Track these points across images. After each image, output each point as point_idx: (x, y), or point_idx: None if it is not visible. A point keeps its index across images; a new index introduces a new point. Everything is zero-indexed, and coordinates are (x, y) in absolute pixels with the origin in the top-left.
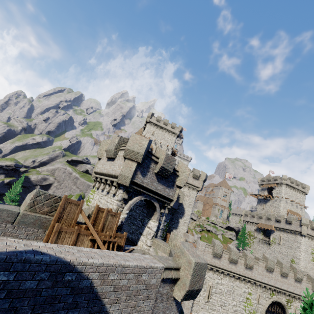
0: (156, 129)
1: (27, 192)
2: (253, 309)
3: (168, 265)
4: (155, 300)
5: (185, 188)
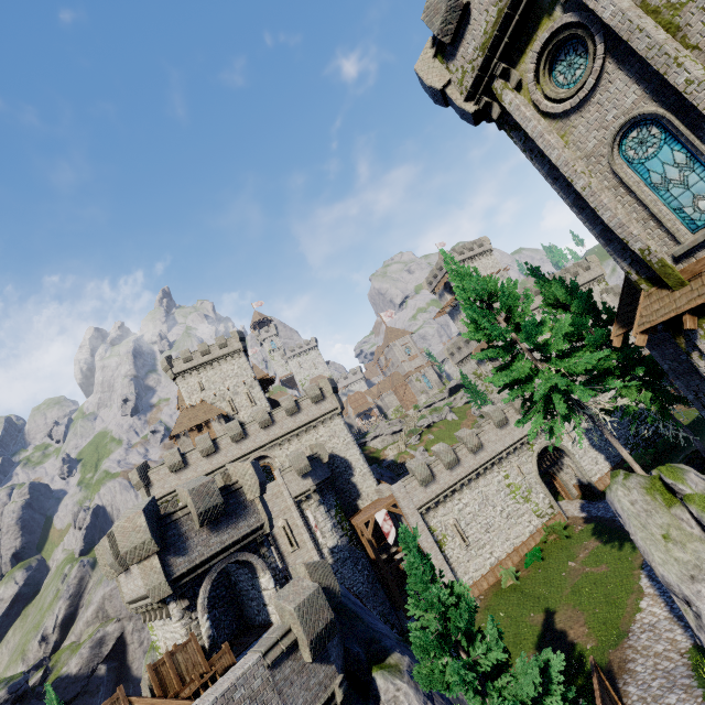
0: (200, 376)
1: (91, 699)
2: (525, 490)
3: (267, 645)
4: (279, 693)
5: (319, 430)
